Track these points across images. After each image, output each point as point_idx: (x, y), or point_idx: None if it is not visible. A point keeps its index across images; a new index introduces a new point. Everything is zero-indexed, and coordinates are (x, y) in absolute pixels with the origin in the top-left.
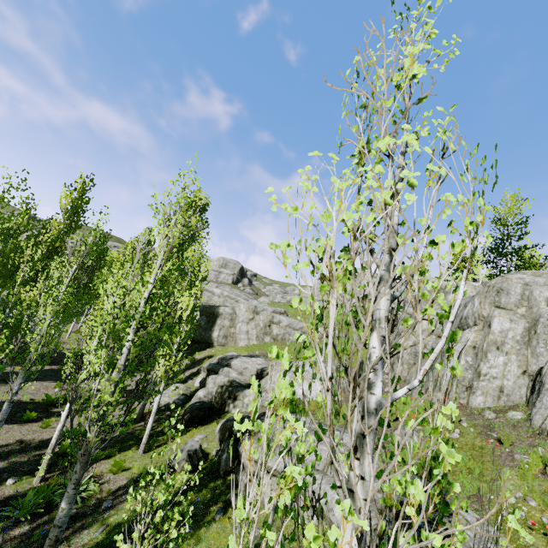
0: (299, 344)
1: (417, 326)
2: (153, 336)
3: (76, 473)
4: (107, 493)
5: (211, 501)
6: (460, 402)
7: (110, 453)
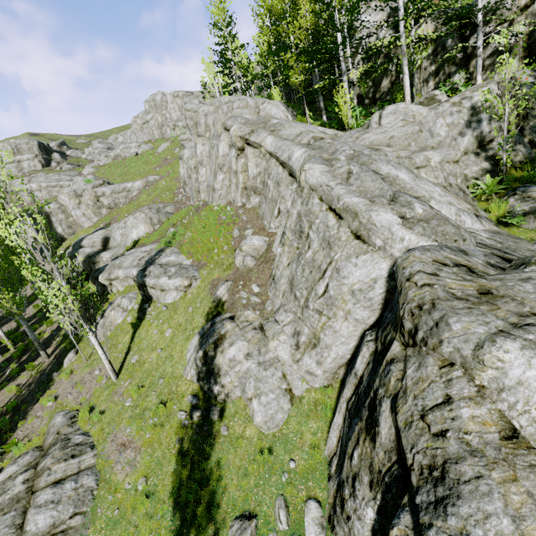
0: (128, 203)
1: (184, 157)
2: (3, 265)
3: (24, 325)
4: (53, 331)
5: (101, 303)
6: (199, 201)
7: (42, 323)
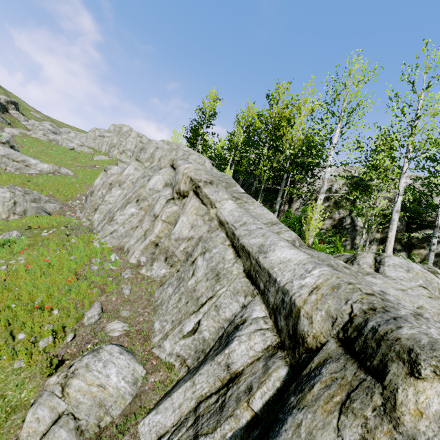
0: (14, 175)
1: (110, 171)
2: None
3: None
4: None
5: None
6: (88, 219)
7: None
